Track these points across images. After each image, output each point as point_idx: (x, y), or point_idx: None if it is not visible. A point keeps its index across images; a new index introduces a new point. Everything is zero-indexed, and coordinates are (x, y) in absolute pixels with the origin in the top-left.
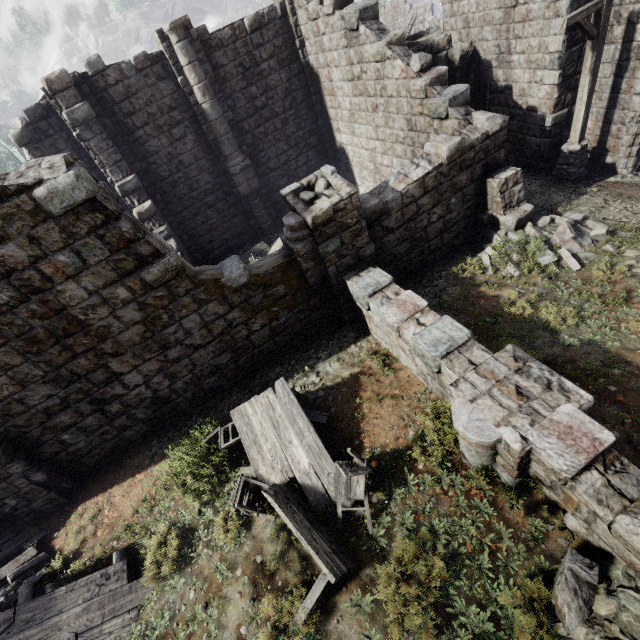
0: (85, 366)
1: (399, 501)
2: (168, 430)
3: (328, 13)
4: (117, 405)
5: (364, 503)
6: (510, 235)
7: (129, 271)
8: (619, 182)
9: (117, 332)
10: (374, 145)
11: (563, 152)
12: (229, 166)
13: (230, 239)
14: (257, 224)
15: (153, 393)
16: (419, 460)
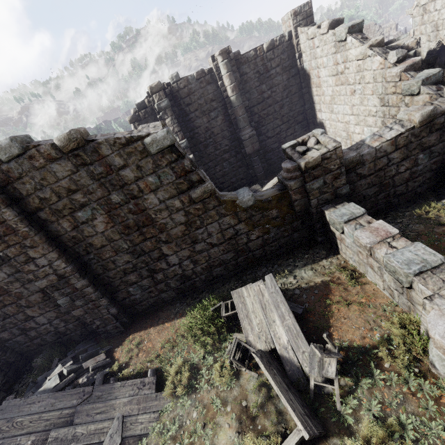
0: (149, 246)
1: (365, 389)
2: (187, 298)
3: (323, 33)
4: (161, 275)
5: (334, 382)
6: None
7: (183, 190)
8: None
9: (170, 228)
10: (348, 119)
11: None
12: (241, 135)
13: (235, 182)
14: (254, 173)
15: (182, 271)
16: (385, 359)
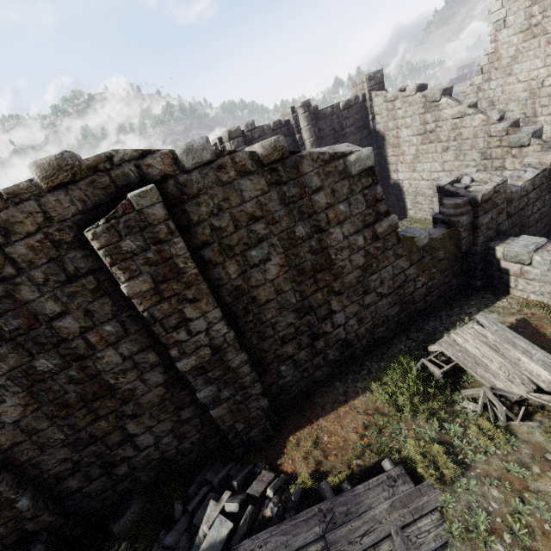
0: (319, 300)
1: None
2: (345, 374)
3: (409, 95)
4: (322, 342)
5: None
6: None
7: (369, 224)
8: None
9: (345, 273)
10: (437, 176)
11: None
12: None
13: None
14: None
15: (345, 335)
16: None
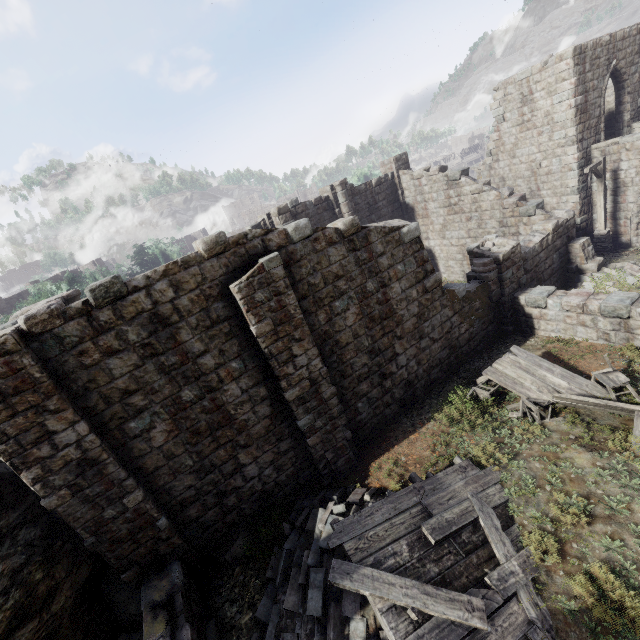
0: (385, 344)
1: None
2: (410, 412)
3: (433, 174)
4: (389, 382)
5: (628, 387)
6: (595, 274)
7: (420, 280)
8: (637, 250)
9: (405, 321)
10: (465, 242)
11: (595, 236)
12: None
13: None
14: None
15: (407, 375)
16: None
